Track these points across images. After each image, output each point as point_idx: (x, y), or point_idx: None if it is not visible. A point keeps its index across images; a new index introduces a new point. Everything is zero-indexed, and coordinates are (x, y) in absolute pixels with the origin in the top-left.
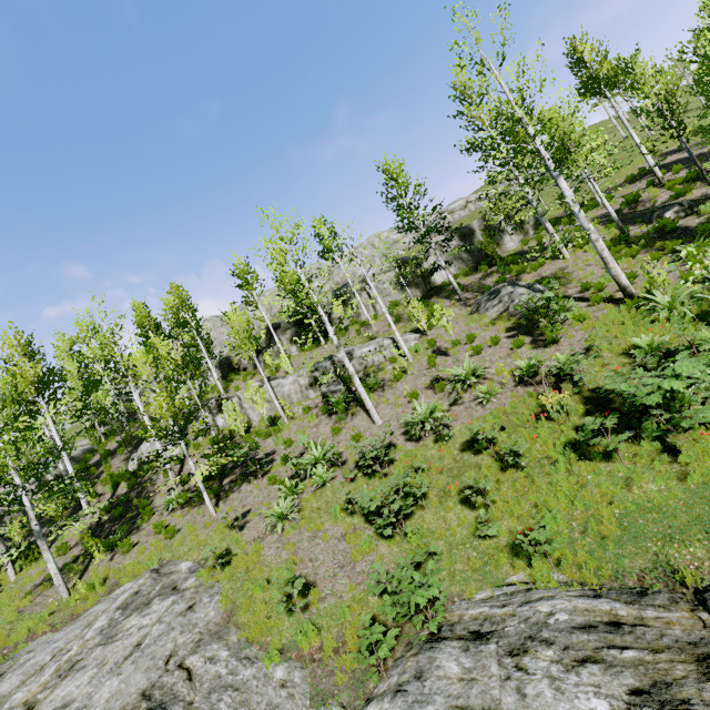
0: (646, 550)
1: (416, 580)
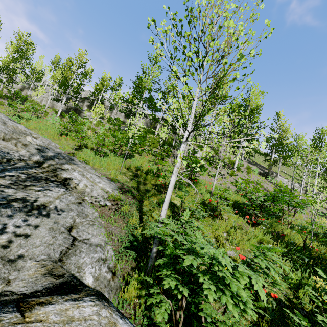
0: None
1: None
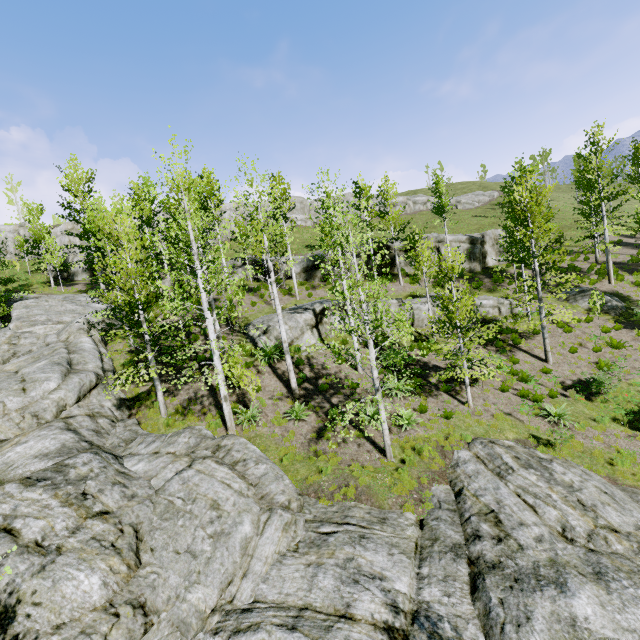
0: None
1: None
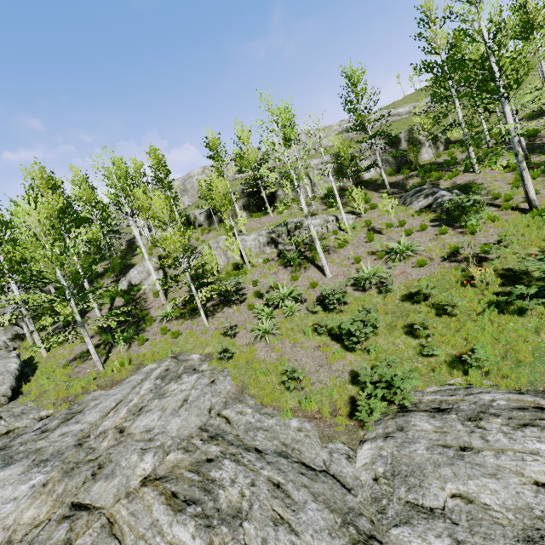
0: None
1: (399, 375)
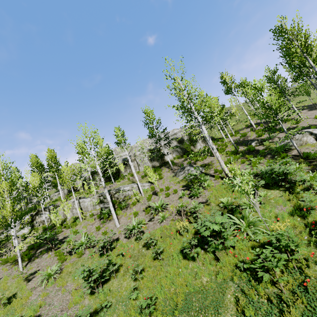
0: (189, 316)
1: None
